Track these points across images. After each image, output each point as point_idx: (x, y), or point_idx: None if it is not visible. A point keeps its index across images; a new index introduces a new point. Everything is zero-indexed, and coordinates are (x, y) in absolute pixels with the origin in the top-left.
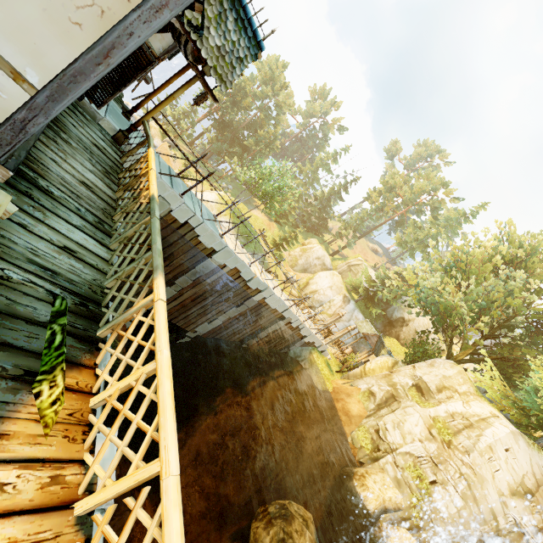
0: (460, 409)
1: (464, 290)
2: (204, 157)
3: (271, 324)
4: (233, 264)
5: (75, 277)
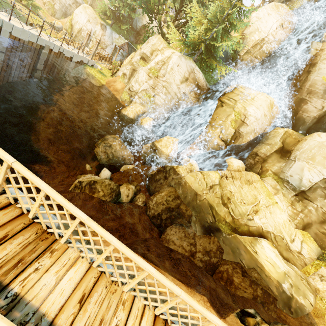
0: (160, 58)
1: None
2: None
3: (39, 56)
4: None
5: None
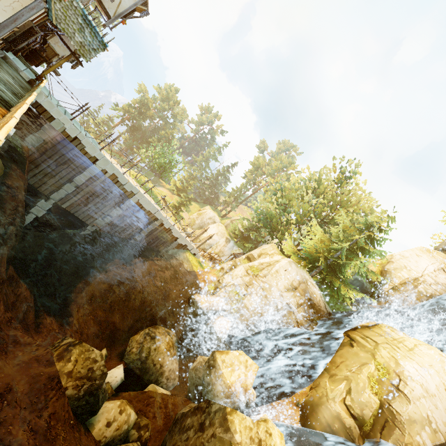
0: (267, 260)
1: (275, 201)
2: (86, 105)
3: (149, 224)
4: (112, 171)
5: (2, 95)
